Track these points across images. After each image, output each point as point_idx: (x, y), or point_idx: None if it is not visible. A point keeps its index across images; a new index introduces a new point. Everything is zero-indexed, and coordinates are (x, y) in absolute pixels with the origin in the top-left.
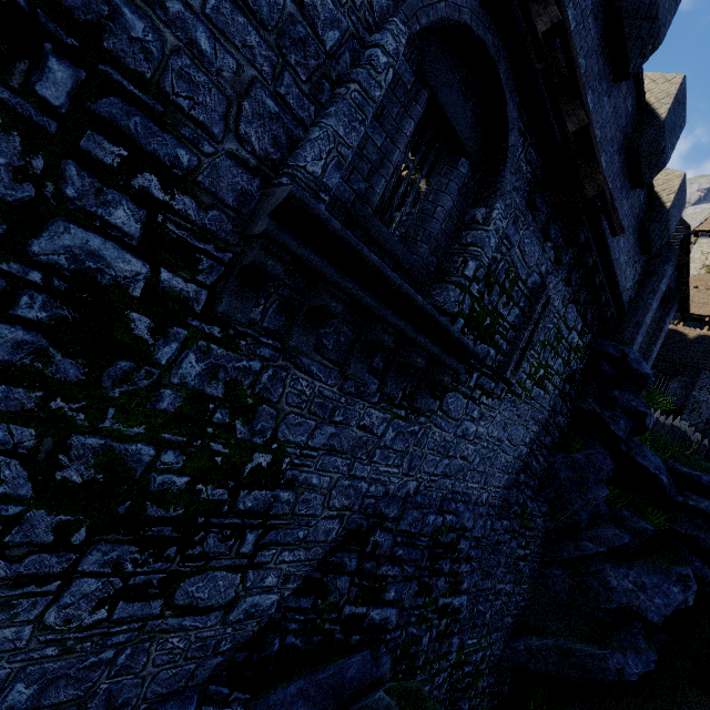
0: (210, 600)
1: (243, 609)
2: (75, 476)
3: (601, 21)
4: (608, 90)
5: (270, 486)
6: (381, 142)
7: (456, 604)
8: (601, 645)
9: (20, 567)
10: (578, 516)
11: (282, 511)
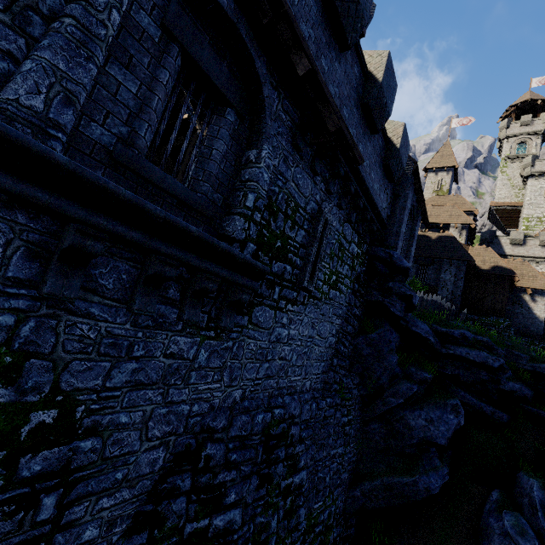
0: None
1: None
2: None
3: (320, 2)
4: (337, 57)
5: (63, 441)
6: (136, 89)
7: (297, 481)
8: (412, 473)
9: None
10: (381, 380)
11: (87, 461)
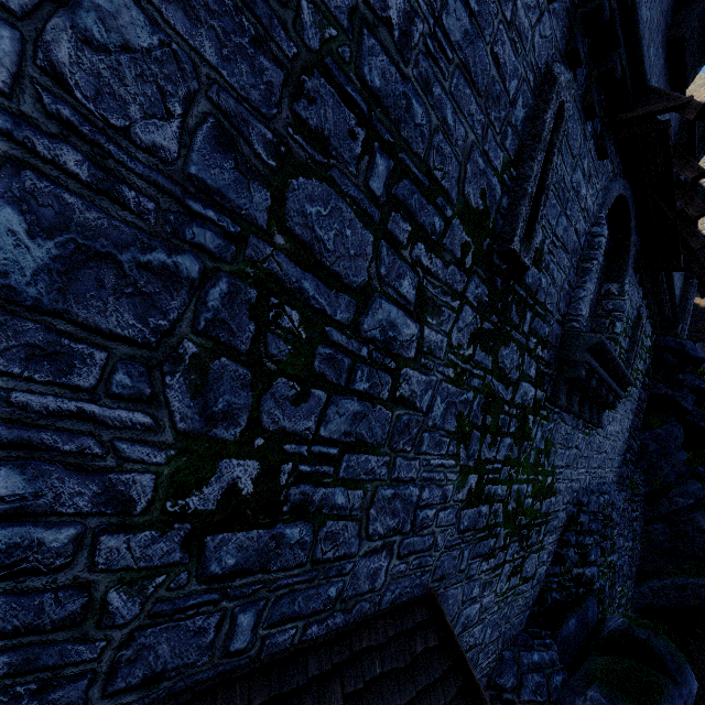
0: (529, 573)
1: (536, 577)
2: (510, 507)
3: None
4: None
5: (549, 495)
6: None
7: (615, 560)
8: None
9: (495, 560)
10: (668, 478)
11: (551, 510)
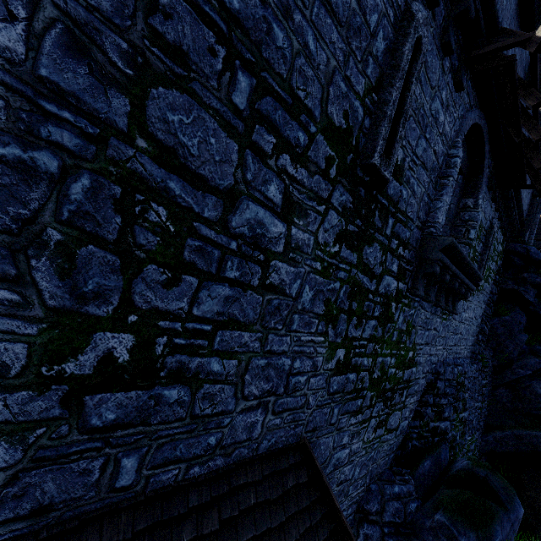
0: (393, 425)
1: (400, 429)
2: (375, 375)
3: None
4: None
5: (411, 366)
6: None
7: (466, 416)
8: (540, 429)
9: (363, 416)
10: (512, 354)
11: (412, 378)
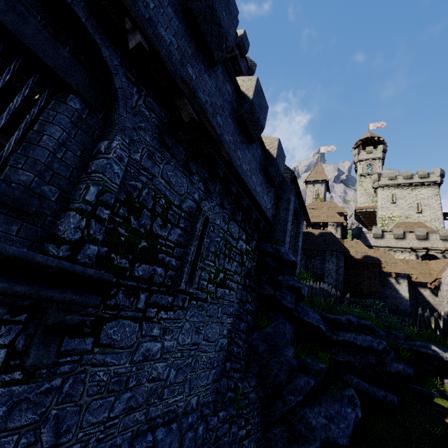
0: None
1: None
2: None
3: (183, 18)
4: (207, 71)
5: None
6: None
7: None
8: None
9: None
10: (278, 378)
11: None
